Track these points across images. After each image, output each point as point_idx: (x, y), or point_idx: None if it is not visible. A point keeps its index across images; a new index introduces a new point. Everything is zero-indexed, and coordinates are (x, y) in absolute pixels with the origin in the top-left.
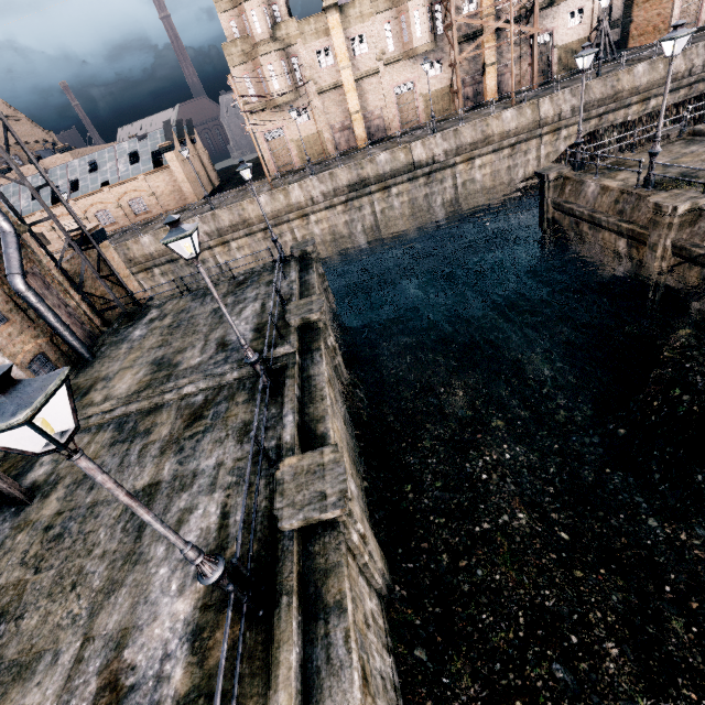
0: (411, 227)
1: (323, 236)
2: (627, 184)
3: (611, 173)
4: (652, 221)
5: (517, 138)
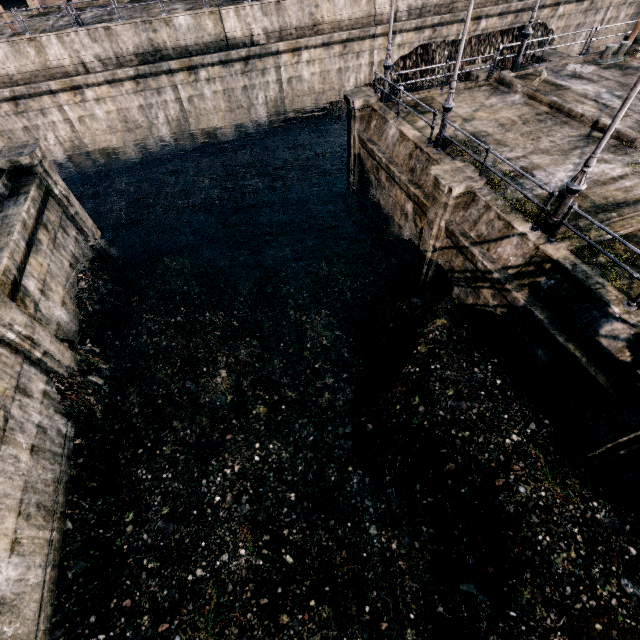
0: (229, 126)
1: (110, 121)
2: (422, 137)
3: (415, 115)
4: (432, 196)
5: (349, 33)
